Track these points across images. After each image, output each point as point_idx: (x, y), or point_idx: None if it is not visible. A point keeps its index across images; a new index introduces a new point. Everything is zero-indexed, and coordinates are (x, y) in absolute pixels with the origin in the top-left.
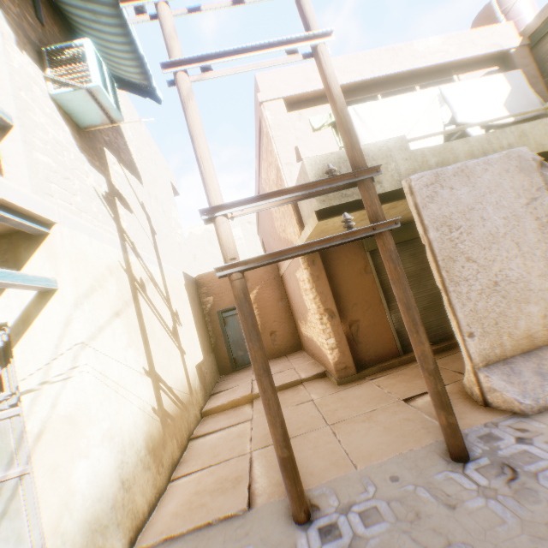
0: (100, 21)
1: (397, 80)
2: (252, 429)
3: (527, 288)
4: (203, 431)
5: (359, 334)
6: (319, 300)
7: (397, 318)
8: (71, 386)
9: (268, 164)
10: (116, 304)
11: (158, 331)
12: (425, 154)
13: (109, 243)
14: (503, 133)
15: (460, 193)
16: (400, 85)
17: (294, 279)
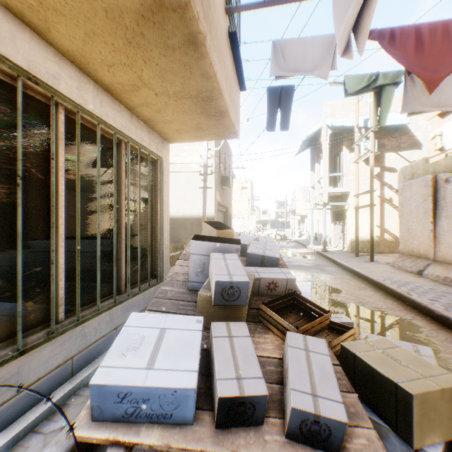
0: None
1: None
2: None
3: (415, 234)
4: None
5: None
6: None
7: None
8: (349, 222)
9: None
10: (367, 207)
11: (395, 216)
12: (427, 166)
13: None
14: None
15: (406, 193)
16: None
17: None
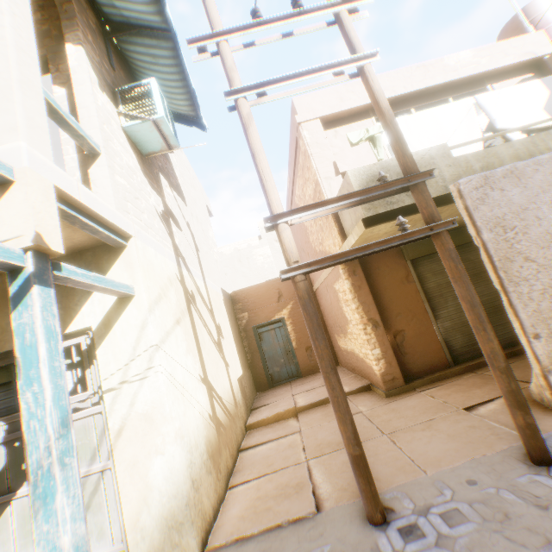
0: (158, 63)
1: (429, 93)
2: (302, 440)
3: None
4: (251, 442)
5: (404, 344)
6: (362, 310)
7: (444, 327)
8: (147, 385)
9: (304, 181)
10: (176, 312)
11: (207, 342)
12: (468, 160)
13: (167, 257)
14: (549, 134)
15: (511, 194)
16: (432, 98)
17: (332, 291)
